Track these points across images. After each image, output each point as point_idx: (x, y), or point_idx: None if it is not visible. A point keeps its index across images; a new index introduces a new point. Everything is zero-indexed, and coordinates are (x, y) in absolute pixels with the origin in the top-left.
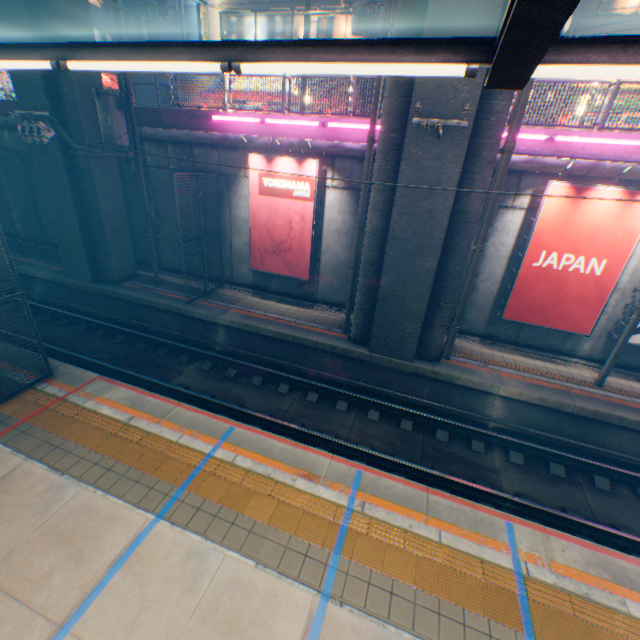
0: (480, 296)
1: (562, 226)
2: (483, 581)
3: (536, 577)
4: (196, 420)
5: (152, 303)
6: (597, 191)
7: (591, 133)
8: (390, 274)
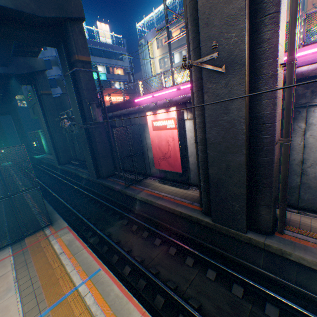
0: (311, 178)
1: None
2: None
3: None
4: (86, 259)
5: (113, 187)
6: None
7: None
8: (214, 167)
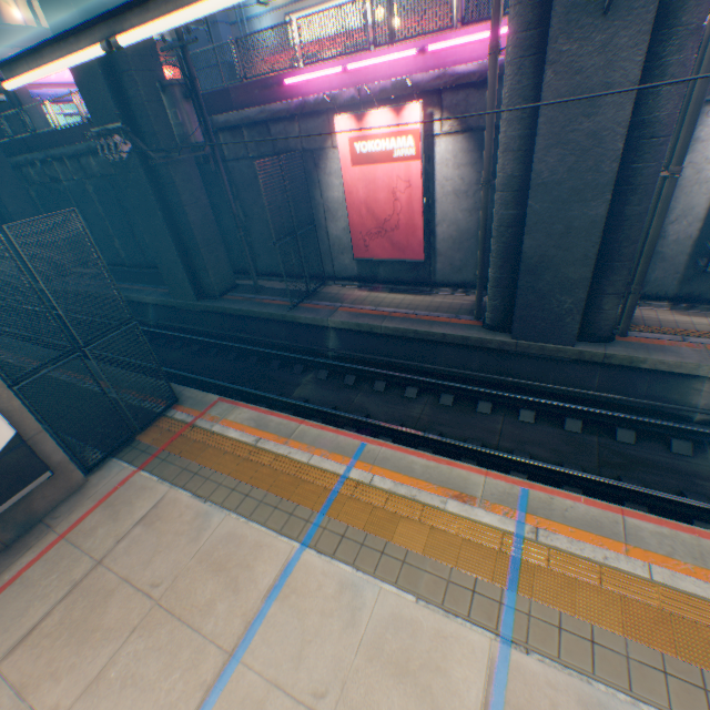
0: (669, 244)
1: None
2: None
3: None
4: (323, 438)
5: (256, 314)
6: None
7: None
8: (536, 235)
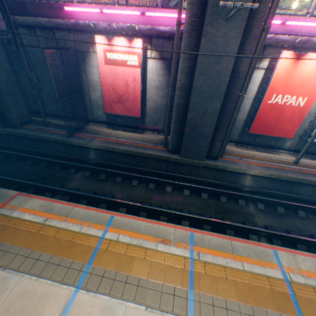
0: (236, 121)
1: (286, 79)
2: (271, 290)
3: (295, 281)
4: (89, 215)
5: (45, 138)
6: (308, 56)
7: (306, 19)
8: (193, 113)
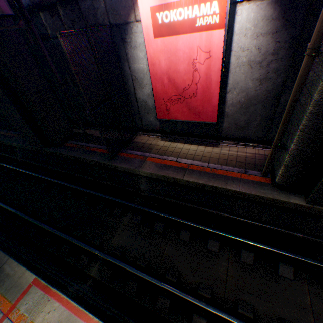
0: None
1: None
2: None
3: None
4: None
5: (85, 160)
6: None
7: None
8: None
